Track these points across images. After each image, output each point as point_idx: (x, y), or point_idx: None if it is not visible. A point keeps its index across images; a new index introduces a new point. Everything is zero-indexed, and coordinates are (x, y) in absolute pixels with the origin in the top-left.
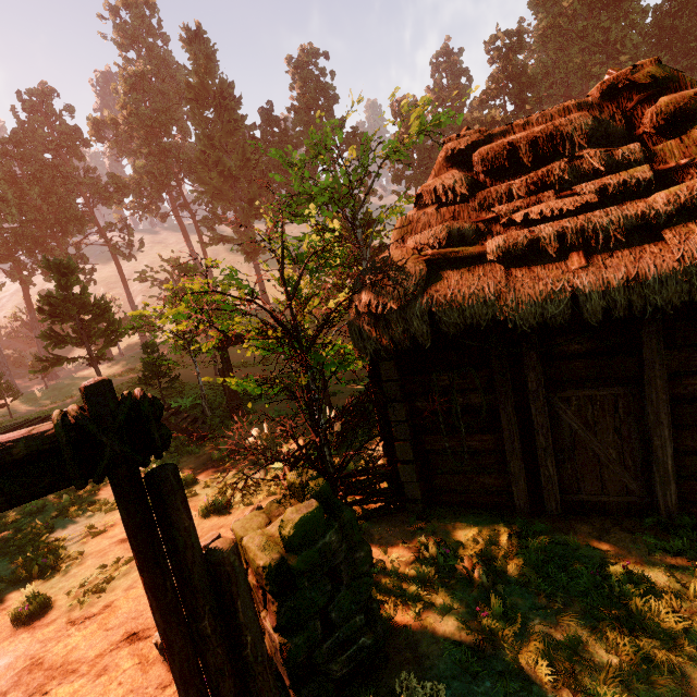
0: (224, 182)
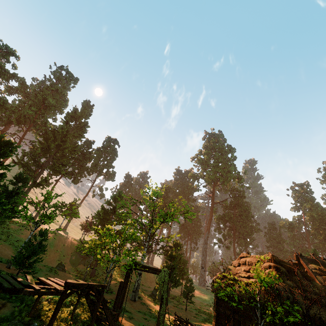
0: (55, 147)
